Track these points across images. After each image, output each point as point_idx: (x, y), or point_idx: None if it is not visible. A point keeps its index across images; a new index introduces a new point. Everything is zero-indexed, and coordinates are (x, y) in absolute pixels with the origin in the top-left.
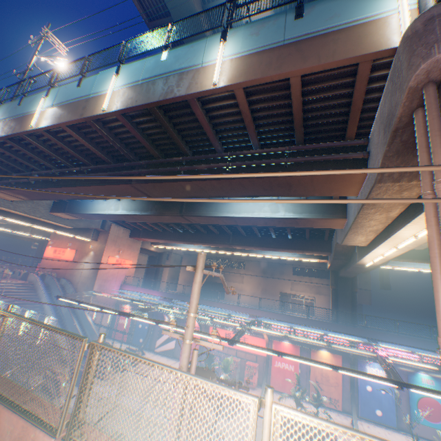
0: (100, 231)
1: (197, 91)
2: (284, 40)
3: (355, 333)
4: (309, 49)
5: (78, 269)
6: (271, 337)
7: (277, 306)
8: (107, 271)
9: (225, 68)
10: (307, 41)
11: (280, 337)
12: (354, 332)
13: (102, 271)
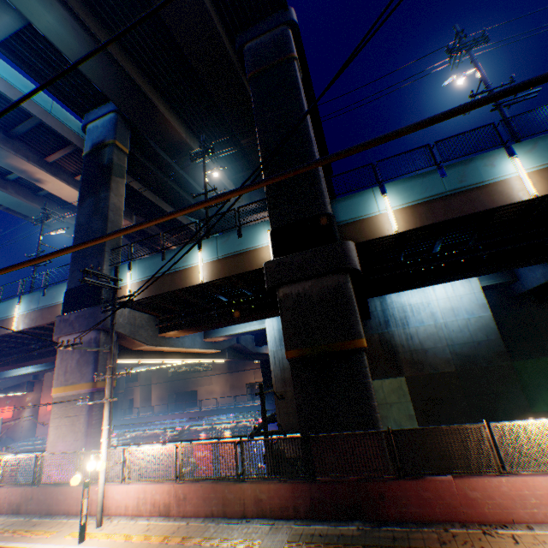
0: (36, 381)
1: (10, 331)
2: (40, 307)
3: (246, 410)
4: (46, 313)
5: (20, 424)
6: (193, 433)
7: (246, 397)
8: (49, 418)
9: (21, 319)
10: (46, 309)
11: (199, 431)
12: (246, 409)
13: (43, 419)
